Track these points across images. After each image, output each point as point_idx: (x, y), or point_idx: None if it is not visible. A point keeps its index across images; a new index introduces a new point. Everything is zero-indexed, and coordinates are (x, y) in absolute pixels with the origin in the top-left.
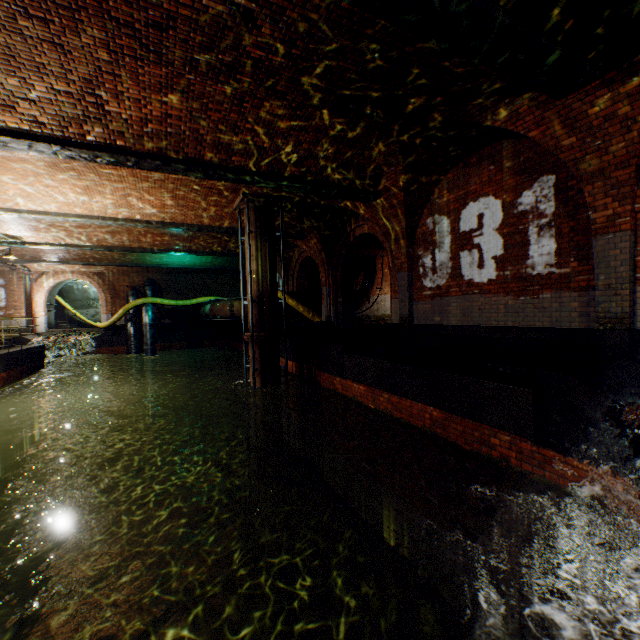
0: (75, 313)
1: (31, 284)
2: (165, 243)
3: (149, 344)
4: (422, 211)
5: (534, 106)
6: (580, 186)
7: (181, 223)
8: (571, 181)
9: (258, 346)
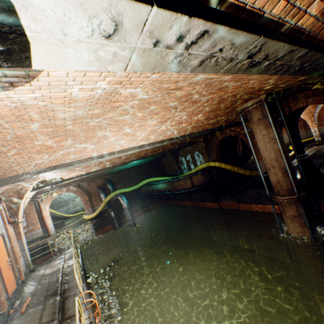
0: (56, 213)
1: (39, 205)
2: (146, 153)
3: (131, 220)
4: None
5: None
6: None
7: (192, 133)
8: None
9: (298, 204)
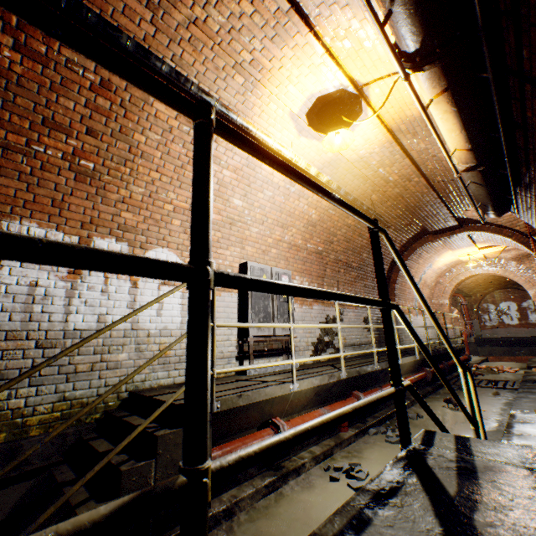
0: None
1: None
2: None
3: None
4: (480, 301)
5: None
6: None
7: None
8: None
9: None
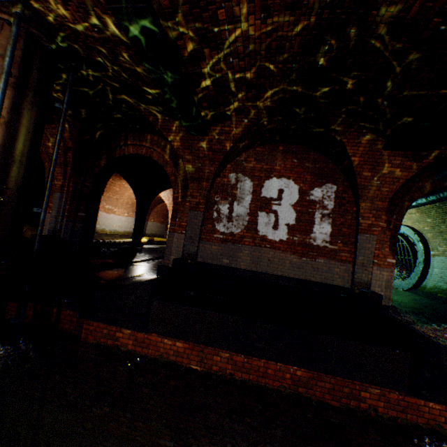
0: None
1: None
2: None
3: None
4: (226, 165)
5: (370, 144)
6: (359, 201)
7: None
8: (345, 194)
9: None
